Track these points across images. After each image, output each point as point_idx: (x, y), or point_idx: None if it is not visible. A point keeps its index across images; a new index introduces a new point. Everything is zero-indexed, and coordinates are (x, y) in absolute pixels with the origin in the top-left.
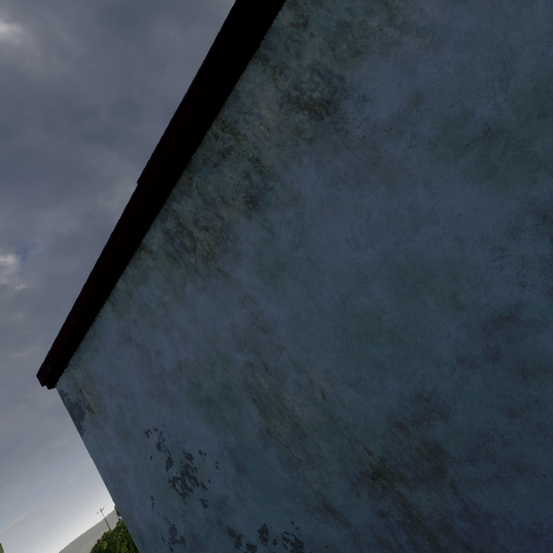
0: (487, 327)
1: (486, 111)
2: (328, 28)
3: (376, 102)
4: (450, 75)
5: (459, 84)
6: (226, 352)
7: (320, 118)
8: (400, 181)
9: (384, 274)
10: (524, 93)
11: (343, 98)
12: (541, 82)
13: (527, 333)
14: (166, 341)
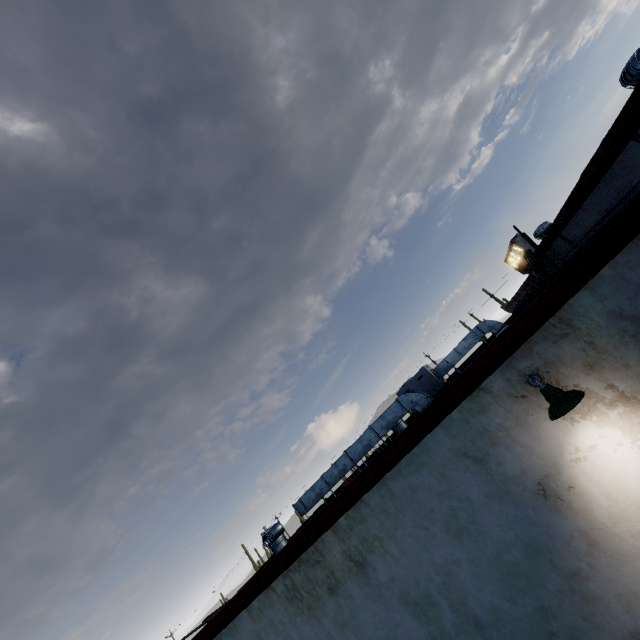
0: None
1: (414, 594)
2: (360, 535)
3: (379, 573)
4: (402, 576)
5: (405, 581)
6: None
7: (359, 568)
8: (390, 607)
9: None
10: (423, 594)
11: (367, 565)
12: (427, 592)
13: None
14: None
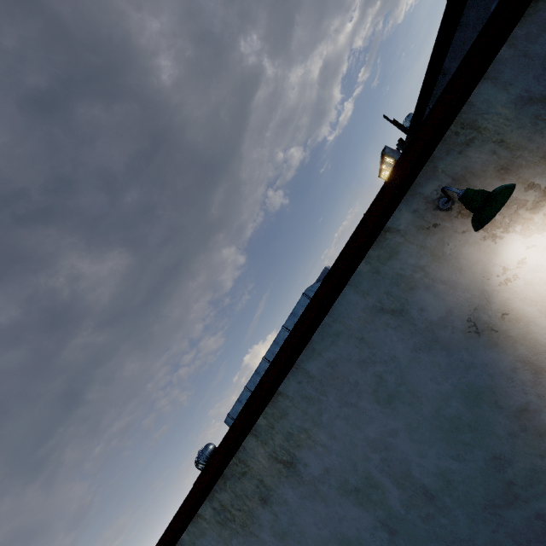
0: None
1: (353, 481)
2: (284, 432)
3: (311, 467)
4: (337, 464)
5: (341, 468)
6: None
7: (289, 468)
8: (329, 501)
9: (333, 540)
10: (363, 477)
11: (297, 462)
12: (367, 475)
13: None
14: None
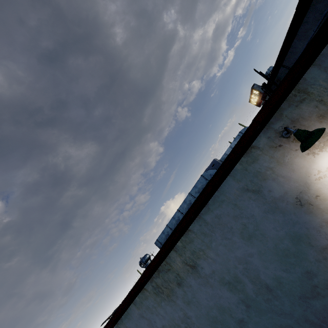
0: (239, 322)
1: (227, 278)
2: (191, 250)
3: (205, 269)
4: (219, 269)
5: (221, 271)
6: (178, 323)
7: (193, 269)
8: (214, 287)
9: (215, 307)
10: (233, 277)
11: (197, 266)
12: (235, 275)
13: (246, 324)
14: (157, 318)
